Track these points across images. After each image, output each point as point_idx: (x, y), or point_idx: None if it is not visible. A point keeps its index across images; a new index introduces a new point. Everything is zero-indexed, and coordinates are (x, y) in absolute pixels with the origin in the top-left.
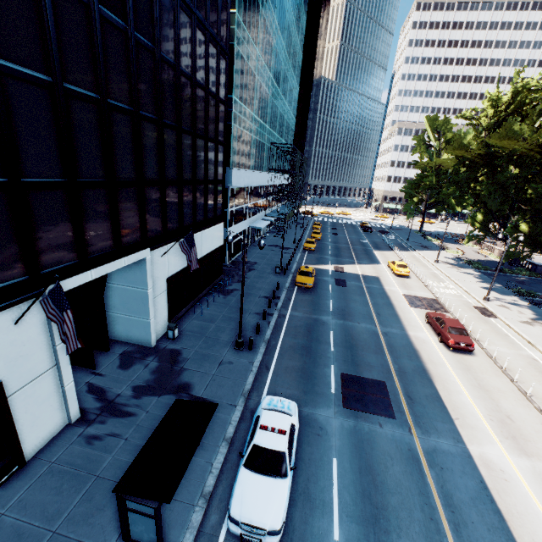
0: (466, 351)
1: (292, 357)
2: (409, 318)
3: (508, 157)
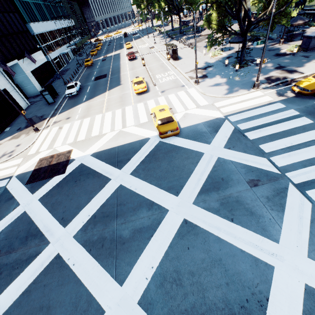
0: (133, 59)
1: (82, 80)
2: (123, 59)
3: None
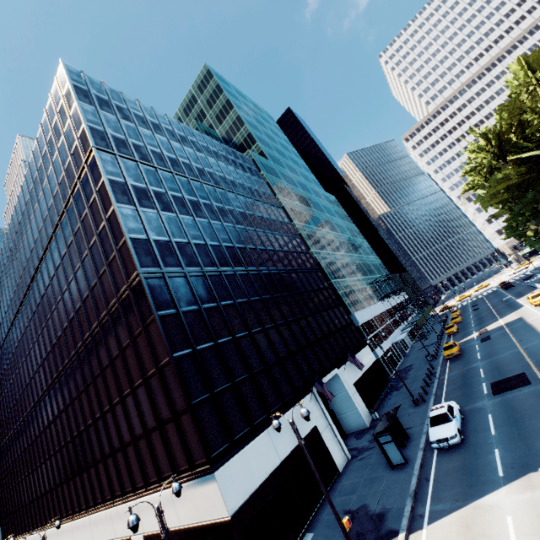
0: None
1: (454, 393)
2: None
3: (516, 188)
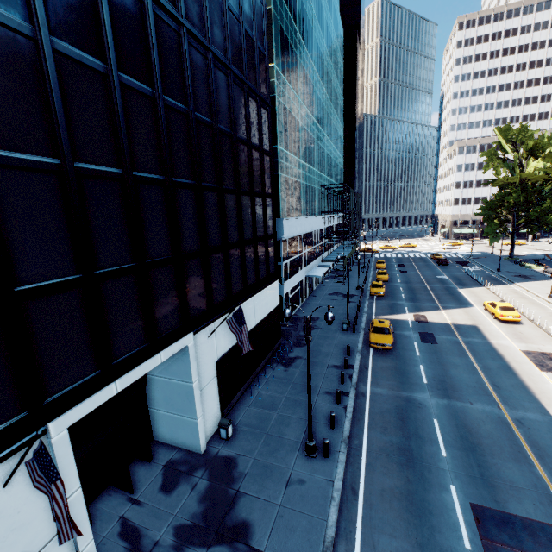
0: None
1: (387, 470)
2: (547, 392)
3: None
